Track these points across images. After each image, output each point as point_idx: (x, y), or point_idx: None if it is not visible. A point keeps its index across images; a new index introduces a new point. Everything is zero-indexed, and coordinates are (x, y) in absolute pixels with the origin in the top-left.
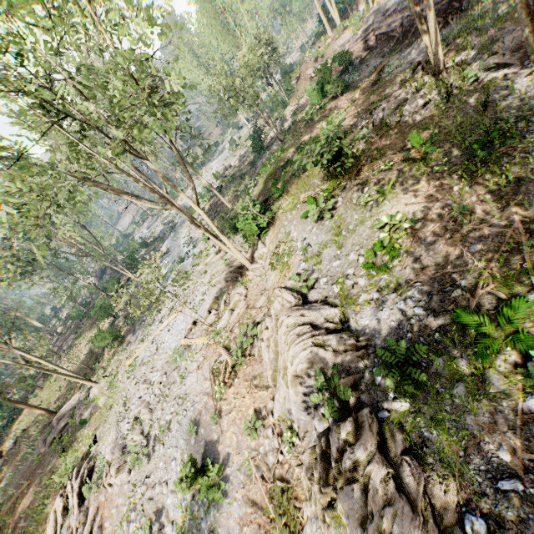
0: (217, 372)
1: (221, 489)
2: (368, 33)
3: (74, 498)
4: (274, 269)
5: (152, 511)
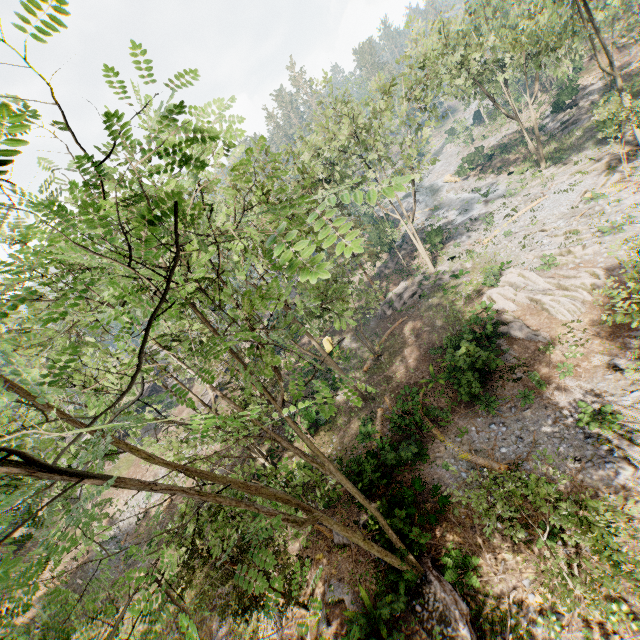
0: None
1: None
2: None
3: (532, 274)
4: None
5: None
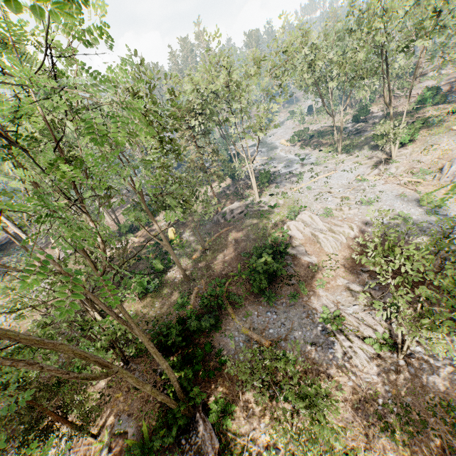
0: (404, 184)
1: (445, 205)
2: (452, 84)
3: (317, 217)
4: (429, 154)
5: (393, 216)
